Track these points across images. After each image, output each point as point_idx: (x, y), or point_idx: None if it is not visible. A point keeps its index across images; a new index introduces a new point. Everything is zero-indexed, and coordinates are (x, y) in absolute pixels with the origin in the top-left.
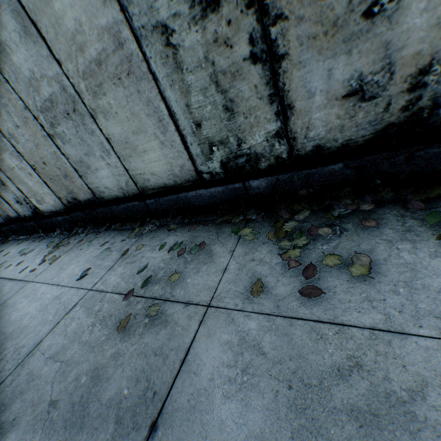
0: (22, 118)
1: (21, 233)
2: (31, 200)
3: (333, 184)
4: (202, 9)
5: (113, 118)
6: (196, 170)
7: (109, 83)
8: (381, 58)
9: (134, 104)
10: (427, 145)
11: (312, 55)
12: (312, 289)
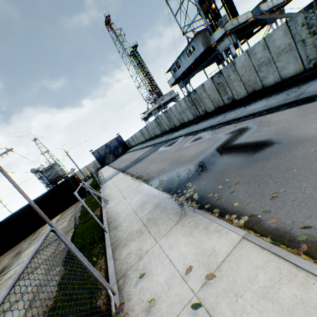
0: (249, 70)
1: (220, 112)
2: (234, 96)
3: None
4: (312, 35)
5: (280, 62)
6: (303, 69)
7: (283, 54)
8: None
9: (288, 57)
10: None
11: None
12: None
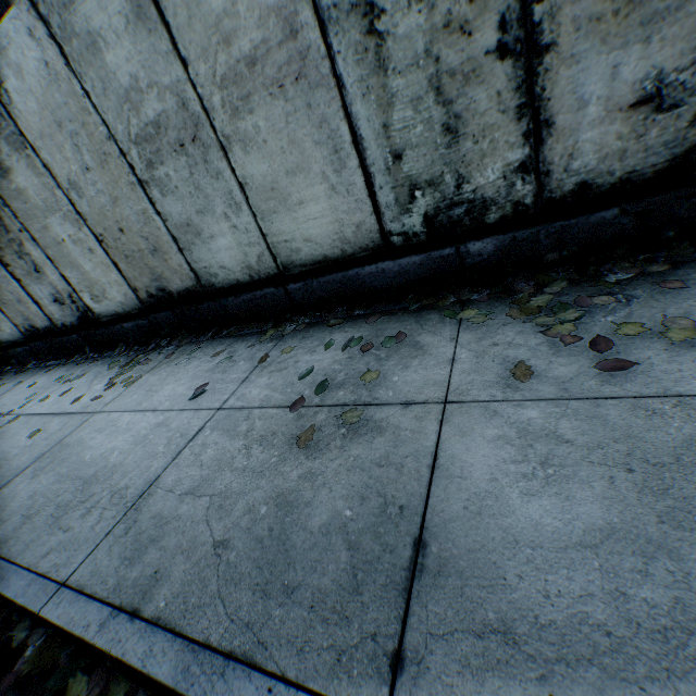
0: (98, 156)
1: (50, 357)
2: (81, 295)
3: (599, 242)
4: None
5: (257, 150)
6: (381, 230)
7: (262, 94)
8: (692, 49)
9: (298, 126)
10: None
11: (591, 45)
12: (615, 362)
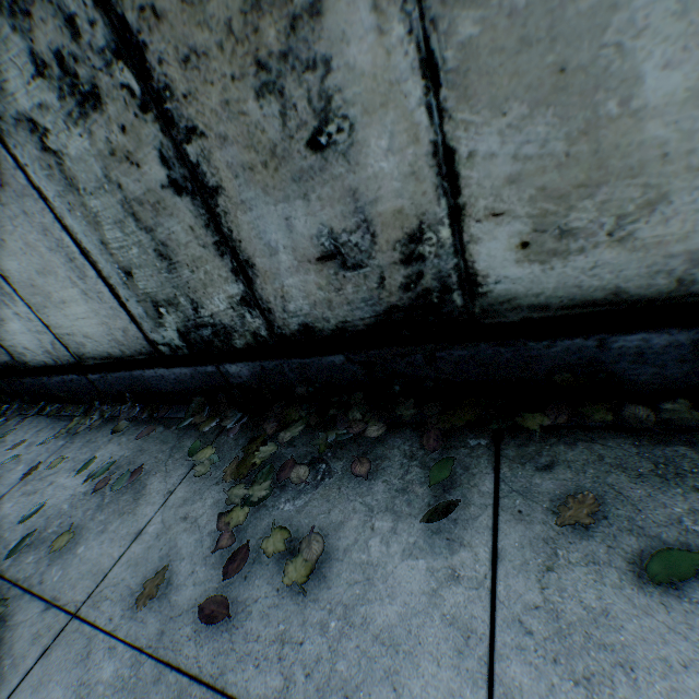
0: None
1: None
2: None
3: (340, 383)
4: (78, 102)
5: (2, 246)
6: (147, 338)
7: None
8: (353, 211)
9: (27, 230)
10: (449, 344)
11: (256, 193)
12: (218, 604)
